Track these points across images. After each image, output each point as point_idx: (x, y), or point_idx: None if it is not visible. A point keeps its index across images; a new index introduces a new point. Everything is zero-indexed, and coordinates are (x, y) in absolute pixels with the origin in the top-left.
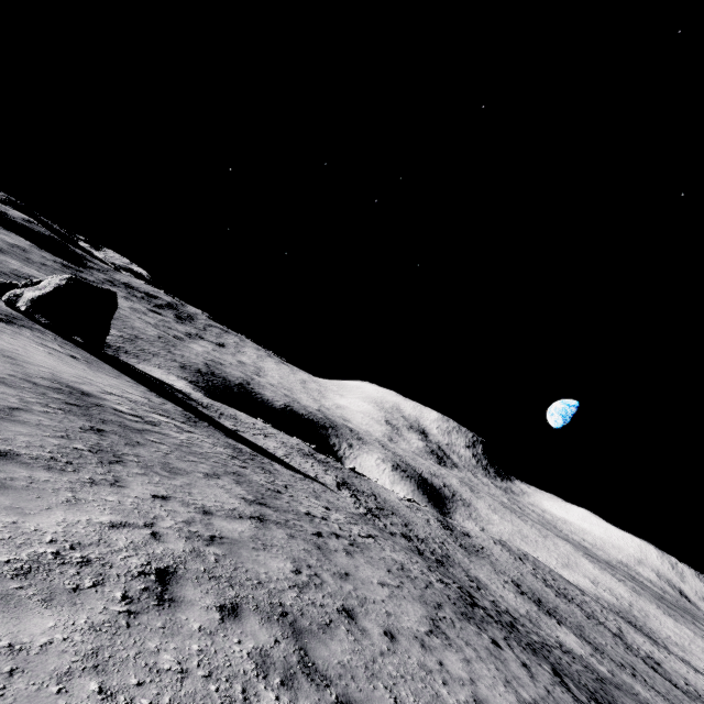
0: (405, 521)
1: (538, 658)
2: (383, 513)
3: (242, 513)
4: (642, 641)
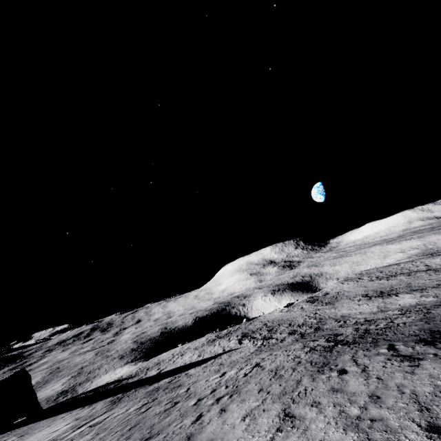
0: (288, 323)
1: (378, 347)
2: (273, 331)
3: None
4: (439, 260)
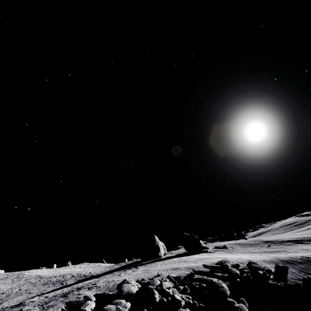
0: None
1: None
2: None
3: (29, 281)
4: None
